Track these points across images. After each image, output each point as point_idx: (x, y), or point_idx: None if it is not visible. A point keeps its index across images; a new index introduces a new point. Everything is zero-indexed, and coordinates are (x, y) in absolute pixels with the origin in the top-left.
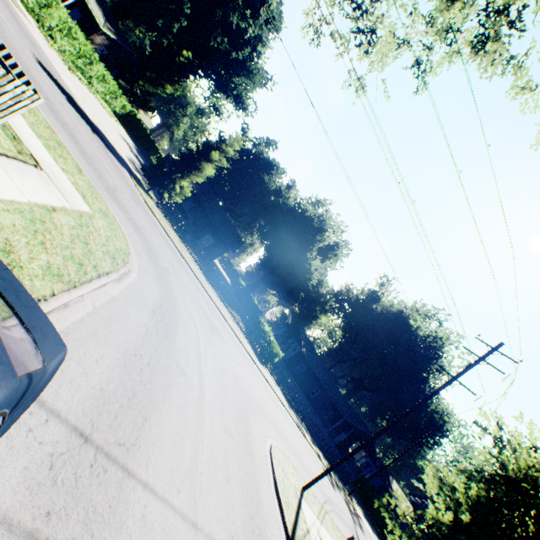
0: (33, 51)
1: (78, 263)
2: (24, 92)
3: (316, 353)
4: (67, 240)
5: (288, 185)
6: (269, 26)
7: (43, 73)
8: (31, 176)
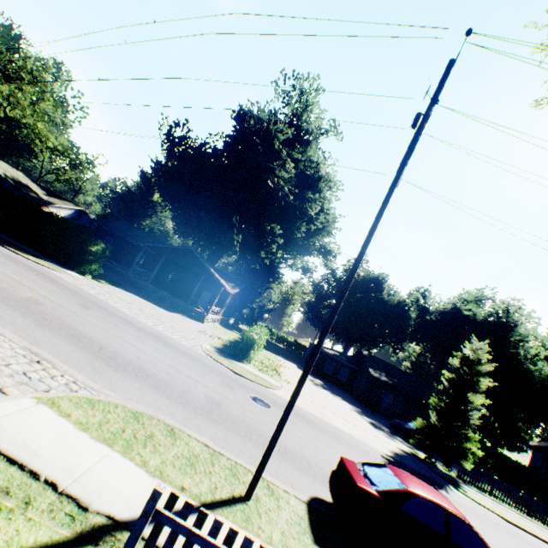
0: None
1: None
2: None
3: None
4: None
5: (420, 294)
6: (335, 191)
7: None
8: None
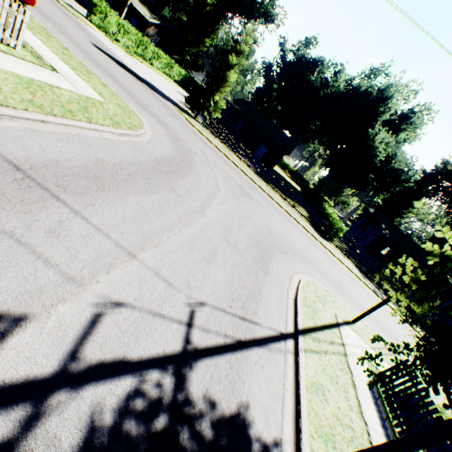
0: (91, 42)
1: (67, 111)
2: (12, 7)
3: (406, 236)
4: (62, 100)
5: (335, 71)
6: None
7: (96, 50)
8: (44, 72)
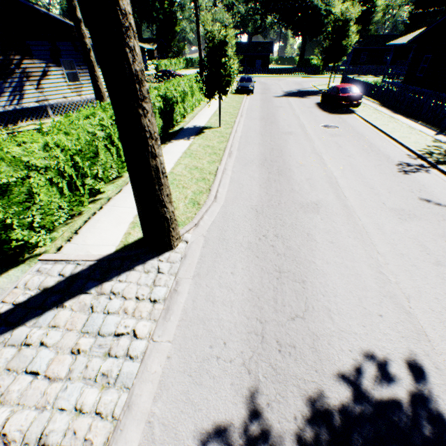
0: None
1: None
2: None
3: (373, 36)
4: None
5: None
6: None
7: None
8: None
